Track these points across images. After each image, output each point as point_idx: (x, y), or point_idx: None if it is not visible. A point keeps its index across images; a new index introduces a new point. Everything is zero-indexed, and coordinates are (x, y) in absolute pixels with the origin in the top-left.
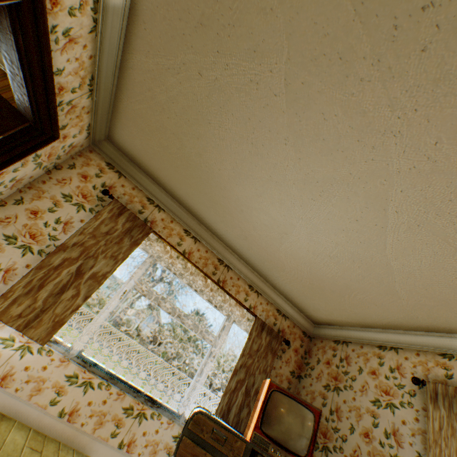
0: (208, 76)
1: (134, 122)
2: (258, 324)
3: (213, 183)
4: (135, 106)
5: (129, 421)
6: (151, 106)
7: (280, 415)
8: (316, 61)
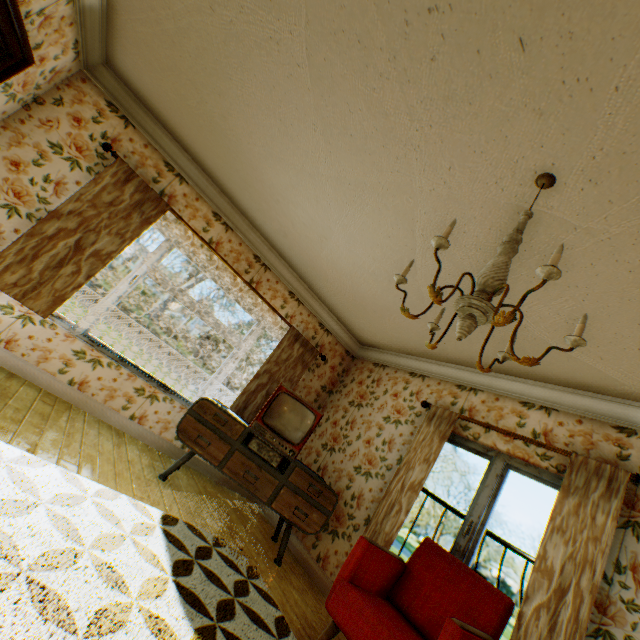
0: (222, 15)
1: (139, 50)
2: (292, 335)
3: (243, 160)
4: (136, 26)
5: (141, 400)
6: (158, 33)
7: (283, 412)
8: (336, 36)
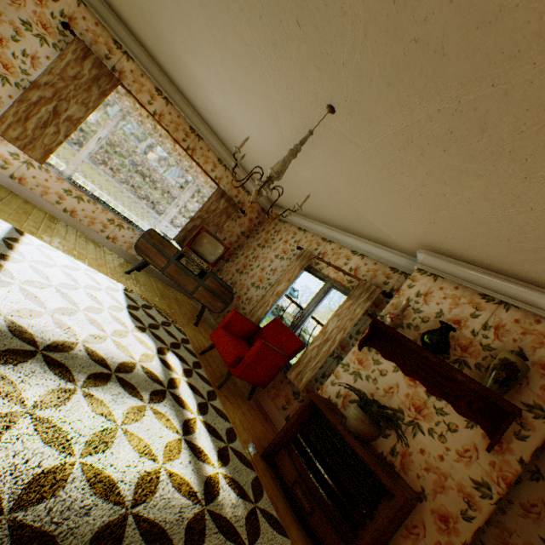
0: None
1: None
2: (219, 193)
3: (171, 49)
4: None
5: (113, 227)
6: None
7: (203, 243)
8: None
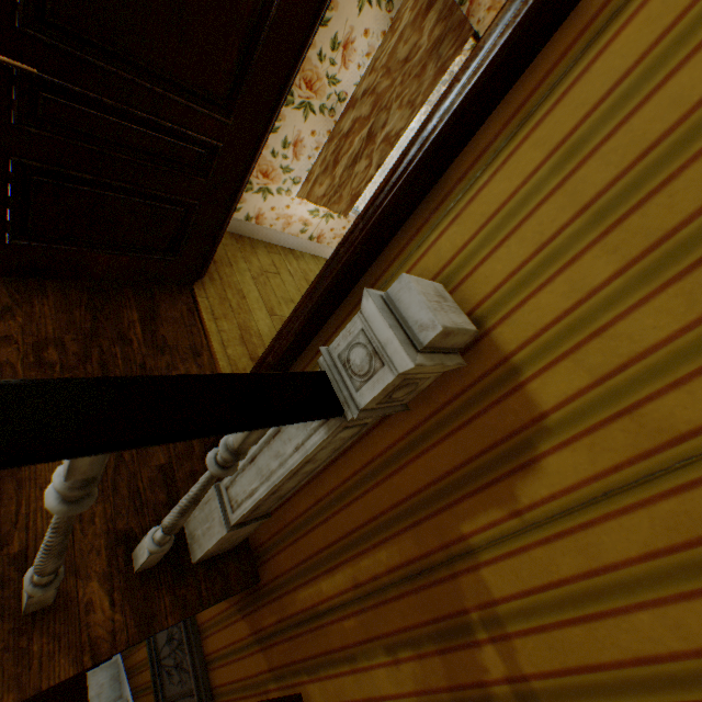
0: None
1: None
2: None
3: None
4: None
5: None
6: None
7: None
8: None
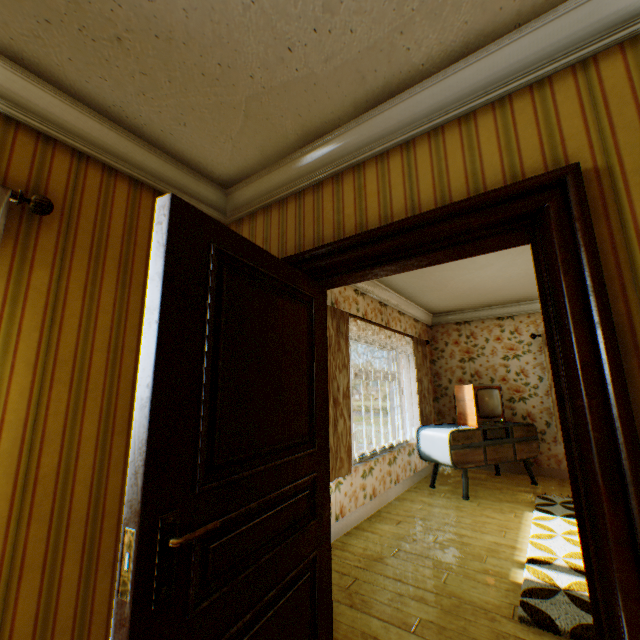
0: None
1: None
2: (415, 342)
3: None
4: None
5: (392, 468)
6: None
7: (487, 402)
8: None
